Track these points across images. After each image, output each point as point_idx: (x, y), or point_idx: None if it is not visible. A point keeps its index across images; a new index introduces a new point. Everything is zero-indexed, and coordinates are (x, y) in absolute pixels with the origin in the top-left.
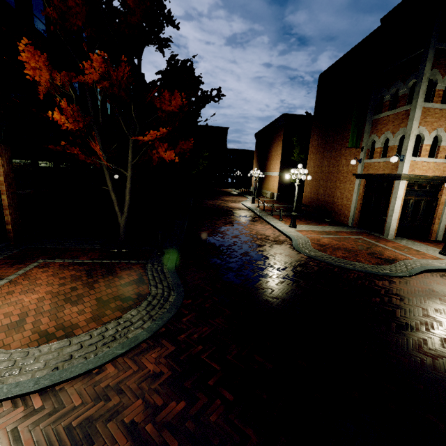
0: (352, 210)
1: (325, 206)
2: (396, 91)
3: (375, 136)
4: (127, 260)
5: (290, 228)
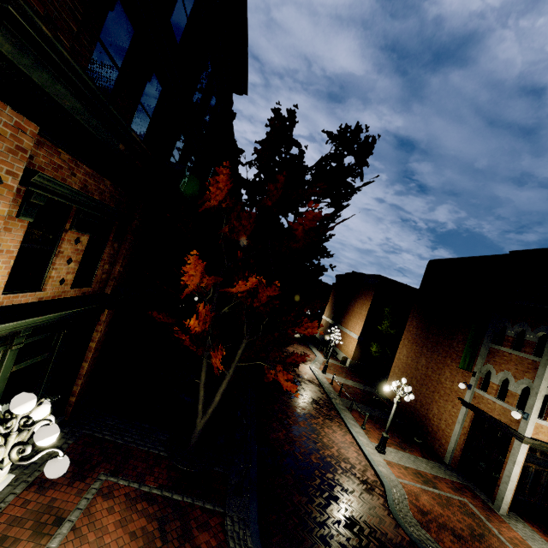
0: (452, 442)
1: (415, 415)
2: (521, 331)
3: (491, 367)
4: (201, 501)
5: (377, 452)
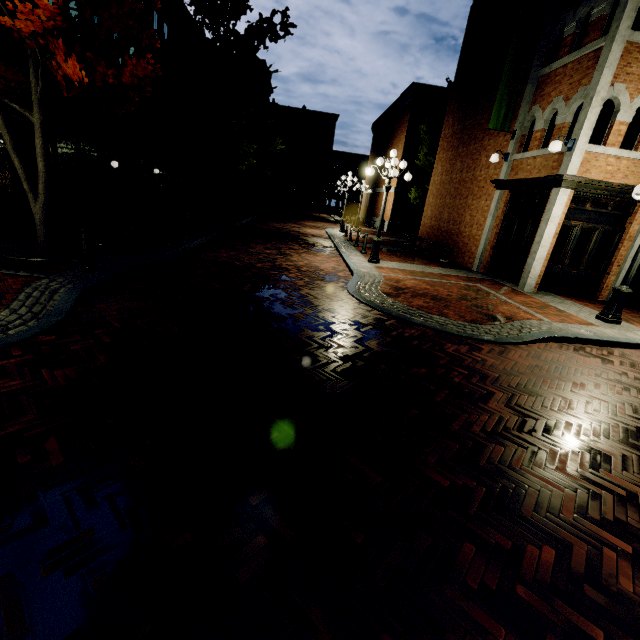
0: (481, 244)
1: (447, 240)
2: (588, 14)
3: (537, 108)
4: (13, 271)
5: (367, 263)
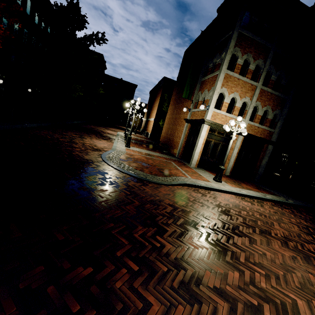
0: (179, 145)
1: (169, 143)
2: (216, 61)
3: (200, 92)
4: None
5: (124, 146)
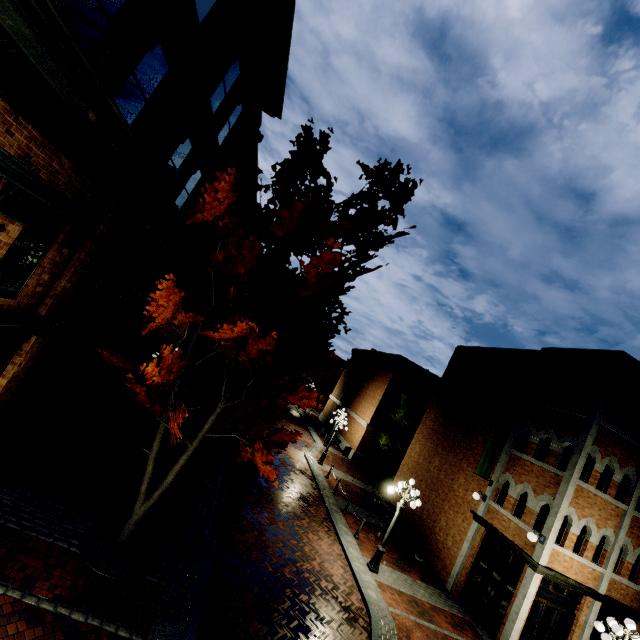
0: (457, 565)
1: (419, 527)
2: (546, 438)
3: (511, 477)
4: (113, 625)
5: (368, 570)
